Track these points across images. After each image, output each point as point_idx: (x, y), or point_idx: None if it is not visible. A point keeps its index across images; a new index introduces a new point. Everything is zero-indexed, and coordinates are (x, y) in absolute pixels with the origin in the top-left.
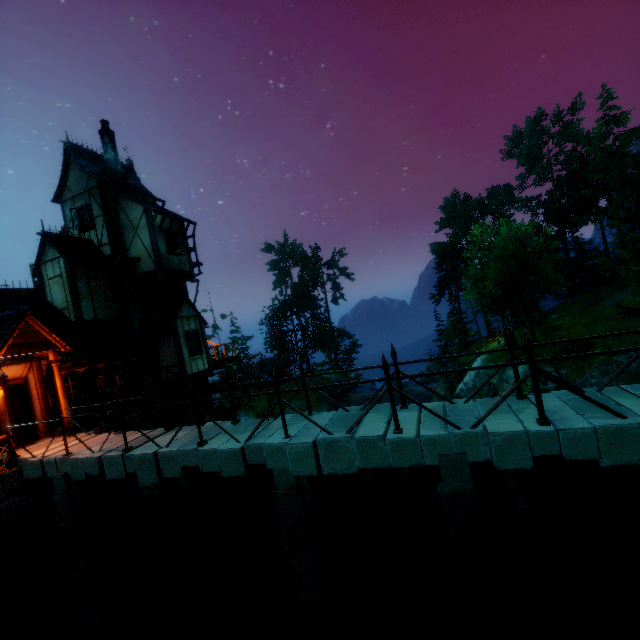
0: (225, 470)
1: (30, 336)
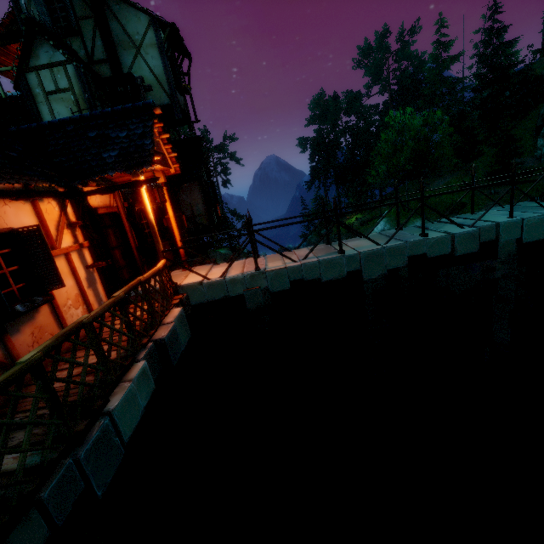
0: (460, 250)
1: (156, 144)
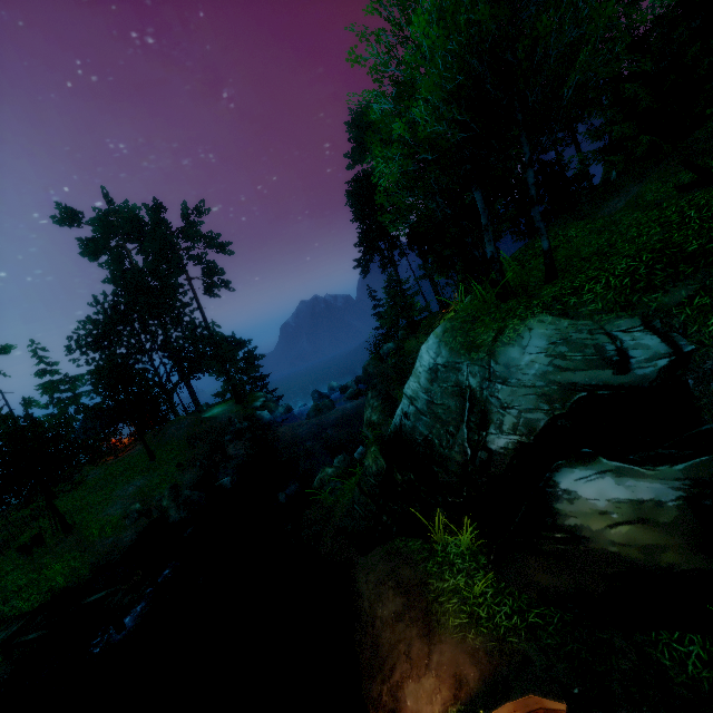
0: None
1: None
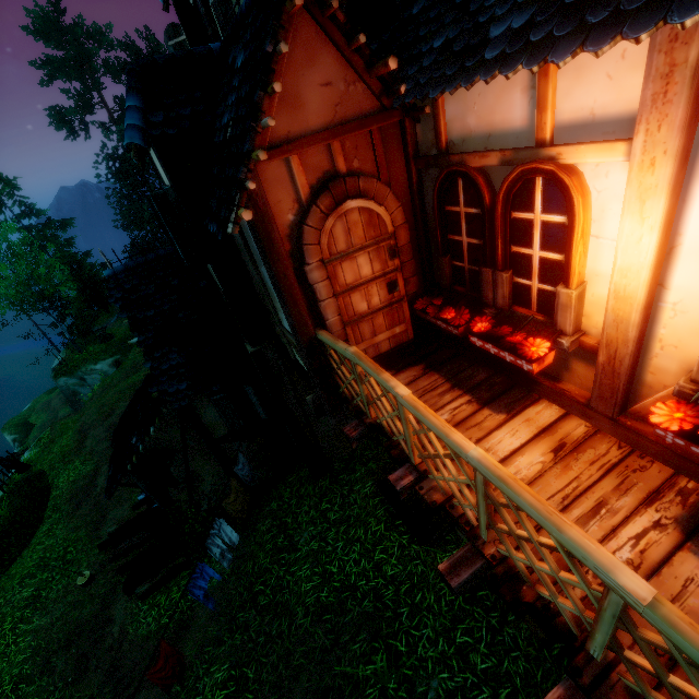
0: None
1: None
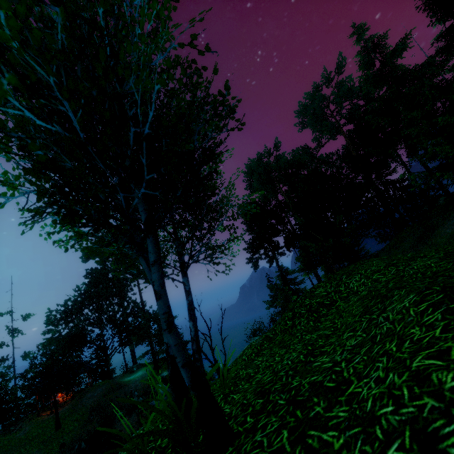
0: None
1: None
